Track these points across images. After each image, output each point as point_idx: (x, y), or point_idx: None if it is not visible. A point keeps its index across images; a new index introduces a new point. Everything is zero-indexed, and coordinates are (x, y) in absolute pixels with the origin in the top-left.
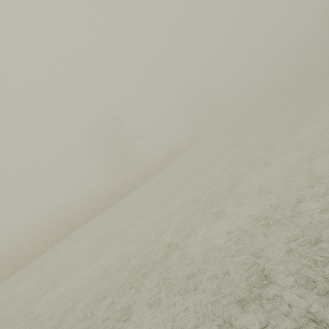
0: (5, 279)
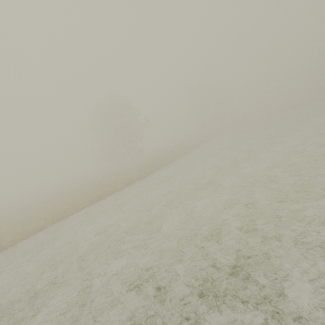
0: None
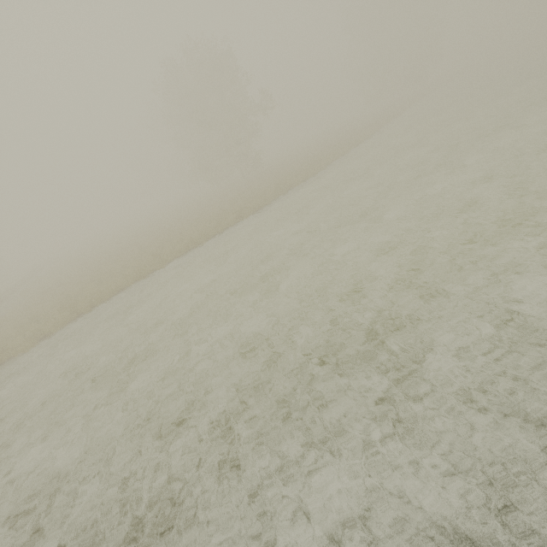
0: (62, 327)
